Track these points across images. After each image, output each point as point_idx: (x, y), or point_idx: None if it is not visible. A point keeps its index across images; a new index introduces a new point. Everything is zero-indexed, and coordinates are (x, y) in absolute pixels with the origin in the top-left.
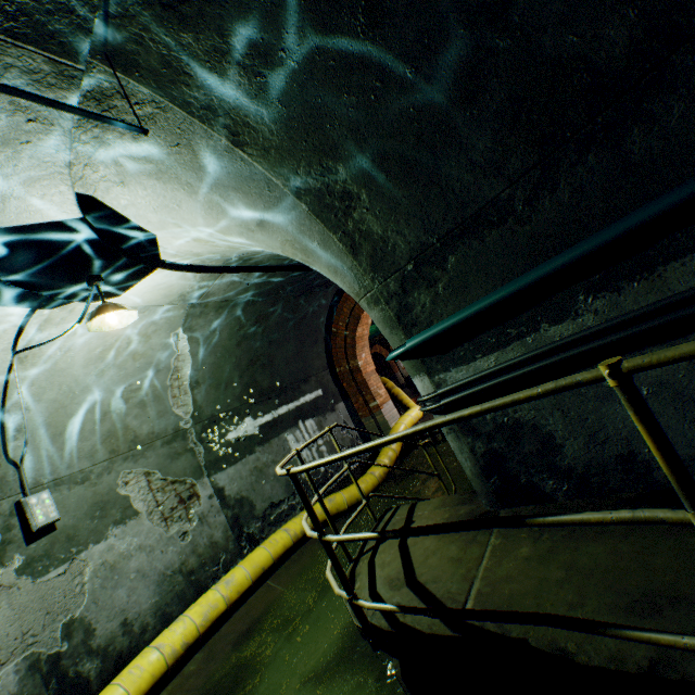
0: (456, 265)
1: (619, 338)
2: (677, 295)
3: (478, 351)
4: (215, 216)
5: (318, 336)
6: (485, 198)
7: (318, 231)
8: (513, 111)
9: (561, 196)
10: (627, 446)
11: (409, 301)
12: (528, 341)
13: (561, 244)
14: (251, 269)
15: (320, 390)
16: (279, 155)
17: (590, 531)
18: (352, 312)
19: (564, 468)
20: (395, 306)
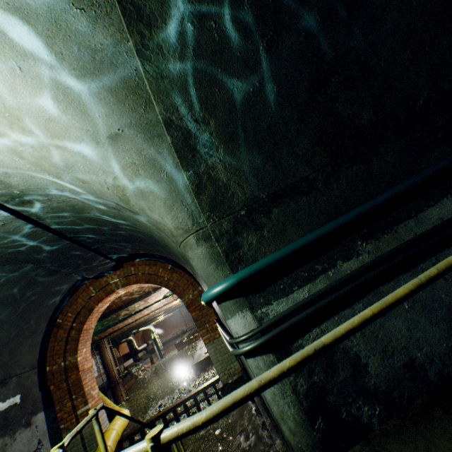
0: (278, 215)
1: (391, 265)
2: (411, 239)
3: (295, 283)
4: (63, 107)
5: (41, 325)
6: (300, 175)
7: (172, 164)
8: (320, 133)
9: (342, 183)
10: (407, 354)
11: (239, 239)
12: (330, 274)
13: (344, 210)
14: (20, 215)
15: (20, 395)
16: (170, 87)
17: (442, 441)
18: (86, 303)
19: (372, 388)
20: (225, 243)
